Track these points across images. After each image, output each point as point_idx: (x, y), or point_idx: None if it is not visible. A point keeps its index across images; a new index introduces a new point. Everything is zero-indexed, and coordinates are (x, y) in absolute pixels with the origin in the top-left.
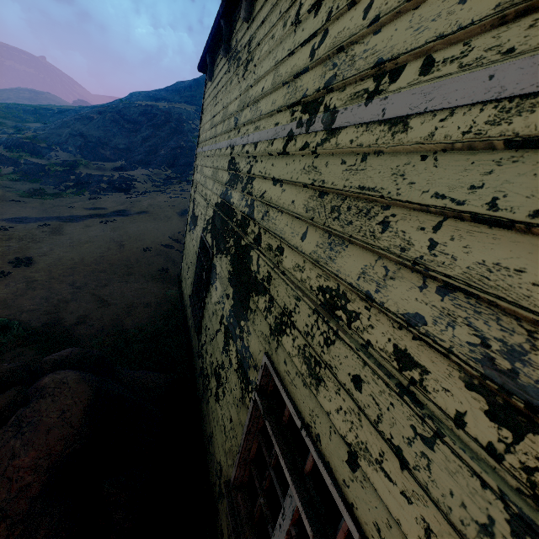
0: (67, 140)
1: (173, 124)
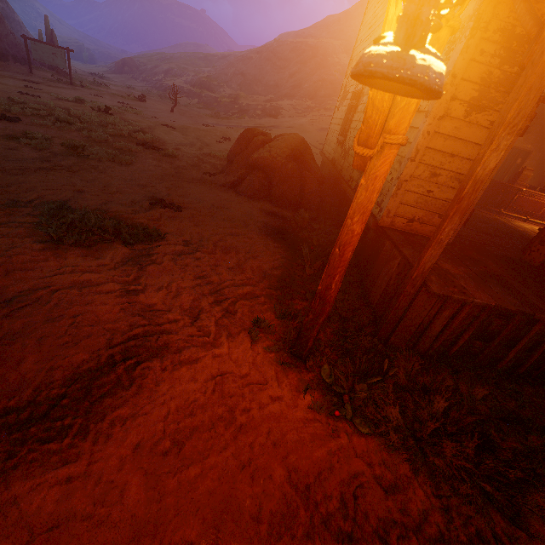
0: (231, 78)
1: (319, 58)
